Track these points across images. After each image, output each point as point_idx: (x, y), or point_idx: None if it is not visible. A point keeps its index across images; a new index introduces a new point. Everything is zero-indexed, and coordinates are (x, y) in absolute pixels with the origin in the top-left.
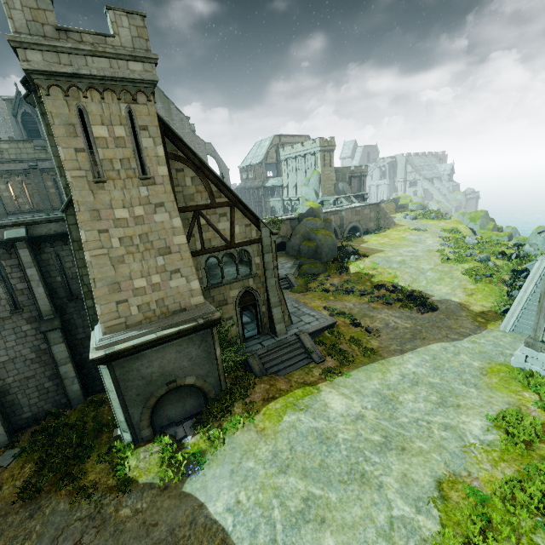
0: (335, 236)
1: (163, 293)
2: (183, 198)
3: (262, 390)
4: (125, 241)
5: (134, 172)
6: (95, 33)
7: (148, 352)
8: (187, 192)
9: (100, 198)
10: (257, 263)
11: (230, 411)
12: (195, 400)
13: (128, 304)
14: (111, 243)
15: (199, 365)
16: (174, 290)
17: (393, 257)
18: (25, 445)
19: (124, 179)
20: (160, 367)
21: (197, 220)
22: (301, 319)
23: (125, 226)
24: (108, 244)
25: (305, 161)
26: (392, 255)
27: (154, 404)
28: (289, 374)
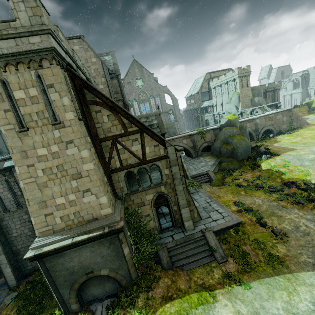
0: (251, 138)
1: (78, 207)
2: (103, 131)
3: (164, 285)
4: (47, 171)
5: (48, 120)
6: (1, 21)
7: (68, 251)
8: (105, 127)
9: (26, 142)
10: (167, 174)
11: (134, 303)
12: (112, 284)
13: (53, 216)
14: (37, 173)
15: (110, 261)
16: (87, 205)
17: (305, 155)
18: (21, 290)
19: (41, 126)
20: (79, 262)
21: (114, 146)
22: (209, 215)
23: (46, 160)
24: (35, 174)
25: (227, 86)
26: (304, 153)
27: (78, 288)
28: (192, 270)
